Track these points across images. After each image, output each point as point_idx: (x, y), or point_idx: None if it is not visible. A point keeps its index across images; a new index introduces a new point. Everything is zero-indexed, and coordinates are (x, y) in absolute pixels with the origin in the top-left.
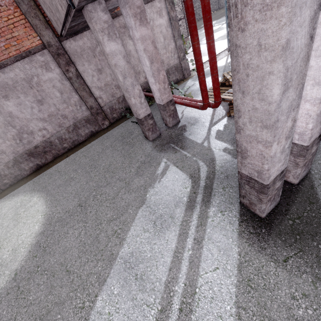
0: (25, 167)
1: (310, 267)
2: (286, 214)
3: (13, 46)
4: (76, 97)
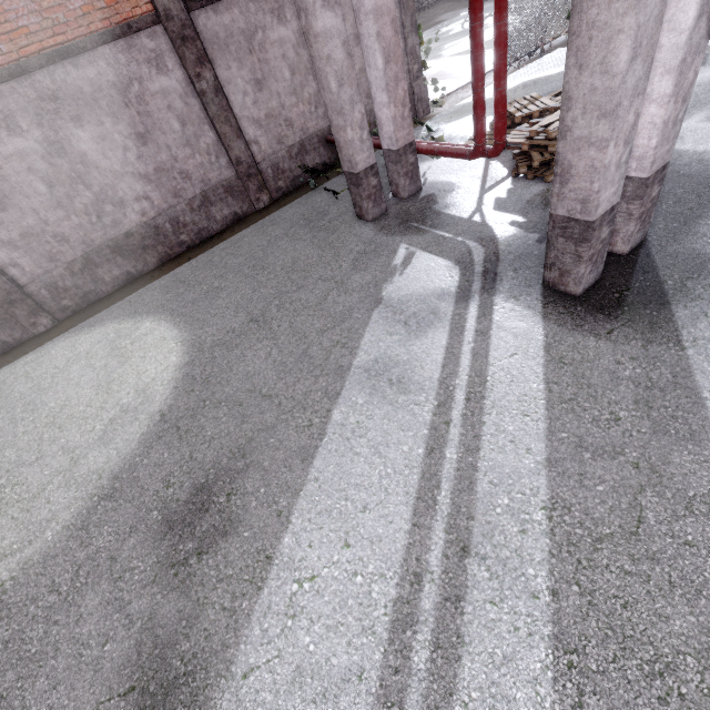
0: (104, 277)
1: (641, 334)
2: (610, 288)
3: (99, 10)
4: (210, 136)
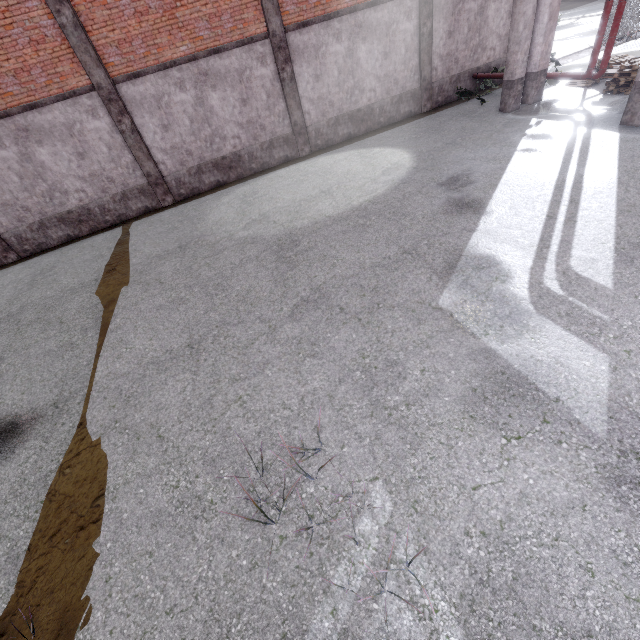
0: (339, 132)
1: None
2: None
3: None
4: (416, 61)
